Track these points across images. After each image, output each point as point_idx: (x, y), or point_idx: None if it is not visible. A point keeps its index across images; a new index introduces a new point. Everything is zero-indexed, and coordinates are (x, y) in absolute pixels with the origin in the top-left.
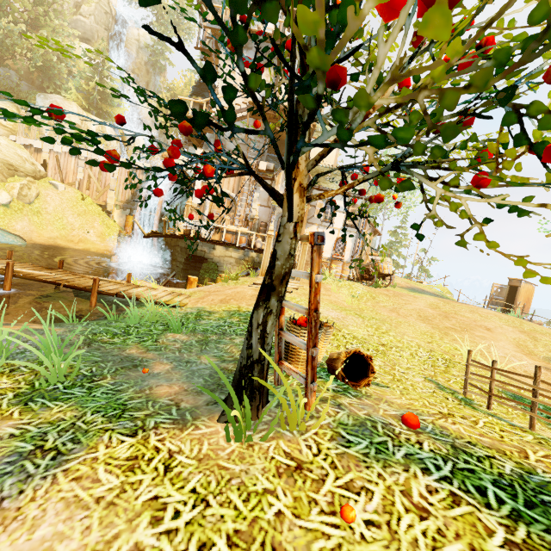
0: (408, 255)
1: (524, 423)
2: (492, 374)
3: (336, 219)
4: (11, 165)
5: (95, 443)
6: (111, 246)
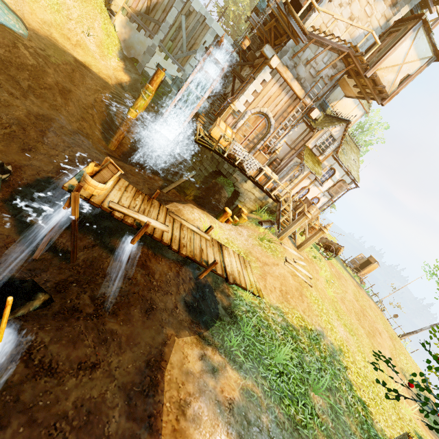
0: None
1: None
2: None
3: (325, 183)
4: None
5: None
6: (111, 69)
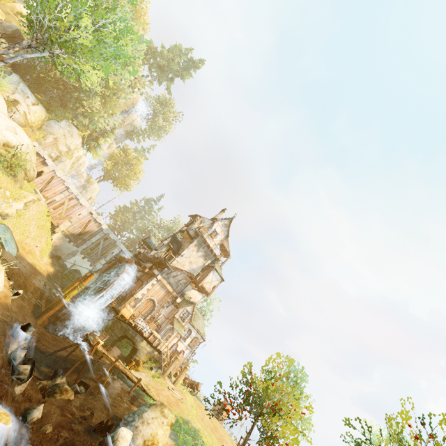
0: None
1: None
2: None
3: (187, 340)
4: (25, 168)
5: None
6: (45, 266)
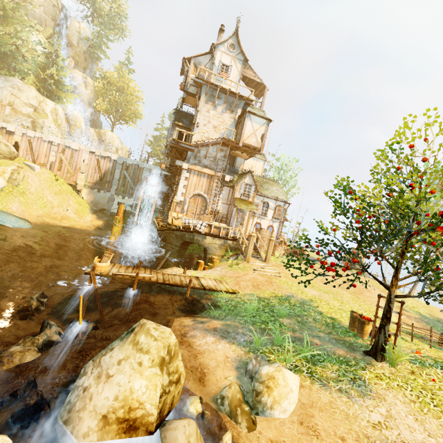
0: (290, 226)
1: (424, 345)
2: (413, 328)
3: (268, 213)
4: None
5: (361, 374)
6: (89, 222)
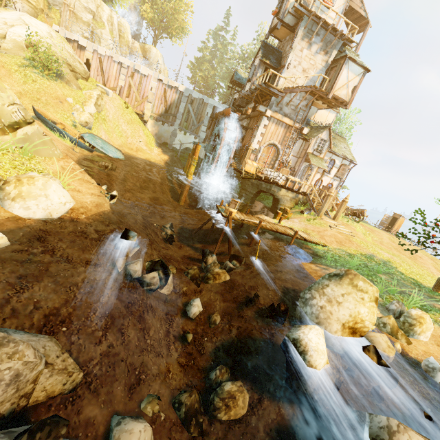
0: None
1: None
2: None
3: (331, 171)
4: (69, 65)
5: None
6: (158, 156)
